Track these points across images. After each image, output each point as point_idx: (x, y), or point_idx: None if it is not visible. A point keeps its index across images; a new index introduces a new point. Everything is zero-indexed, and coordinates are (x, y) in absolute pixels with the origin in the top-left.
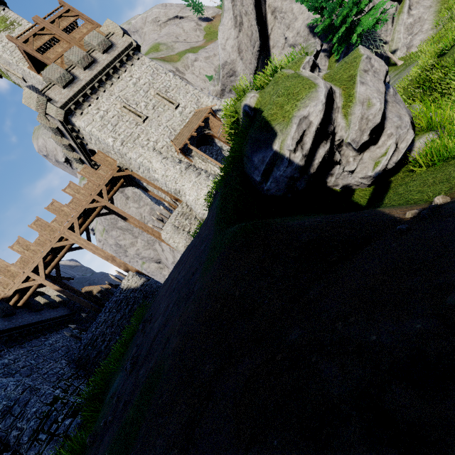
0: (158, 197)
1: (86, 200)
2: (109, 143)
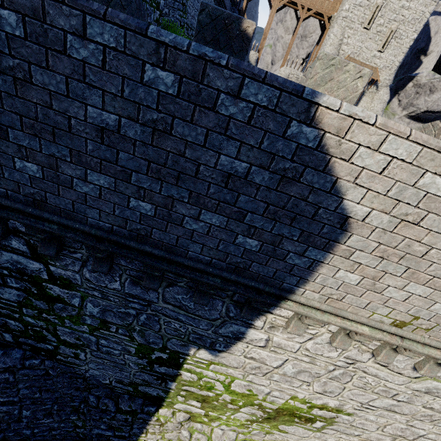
0: (313, 54)
1: (303, 1)
2: (345, 6)
